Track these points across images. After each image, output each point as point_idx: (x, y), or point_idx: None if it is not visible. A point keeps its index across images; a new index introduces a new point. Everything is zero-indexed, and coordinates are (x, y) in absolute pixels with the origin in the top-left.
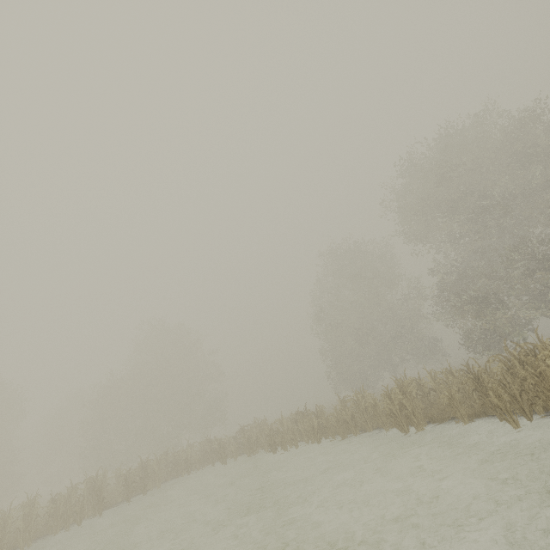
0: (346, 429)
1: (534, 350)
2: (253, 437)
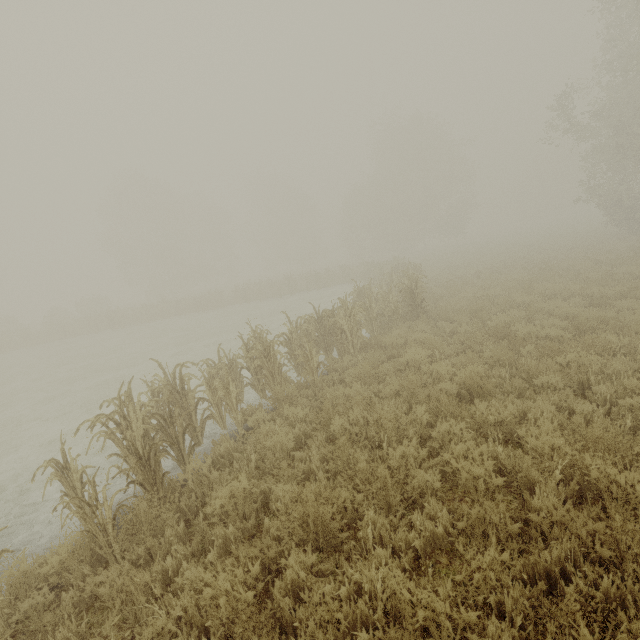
0: None
1: (331, 313)
2: None
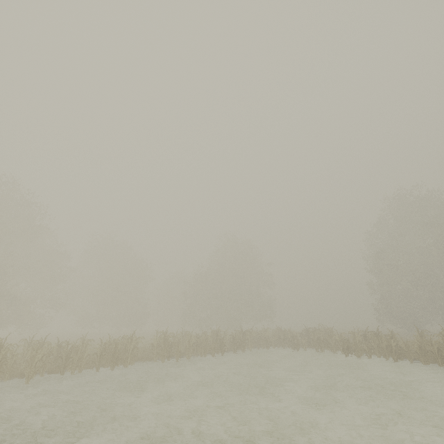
0: (429, 358)
1: None
2: (321, 338)
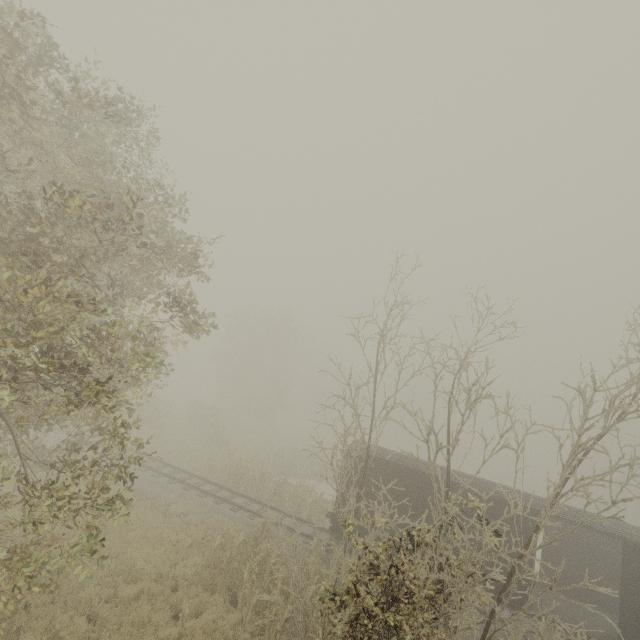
0: None
1: None
2: None
